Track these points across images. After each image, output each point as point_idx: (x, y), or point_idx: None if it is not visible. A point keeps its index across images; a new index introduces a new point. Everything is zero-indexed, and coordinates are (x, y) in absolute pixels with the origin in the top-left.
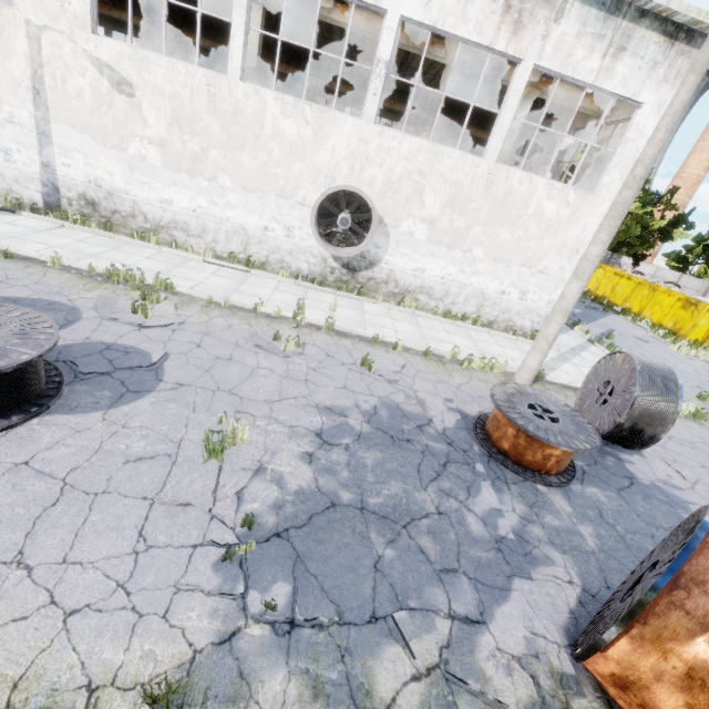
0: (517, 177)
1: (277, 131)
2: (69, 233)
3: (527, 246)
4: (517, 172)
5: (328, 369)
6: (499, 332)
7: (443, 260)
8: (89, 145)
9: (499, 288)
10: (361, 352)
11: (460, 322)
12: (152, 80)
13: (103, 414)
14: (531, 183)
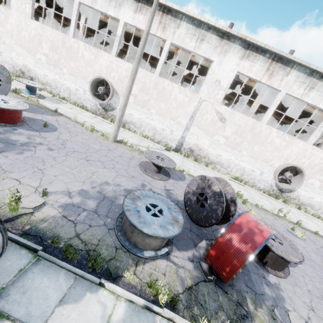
0: None
1: (272, 141)
2: (188, 162)
3: None
4: None
5: (320, 249)
6: None
7: (322, 196)
8: (201, 134)
9: None
10: (320, 240)
11: None
12: (233, 119)
13: (298, 268)
14: None
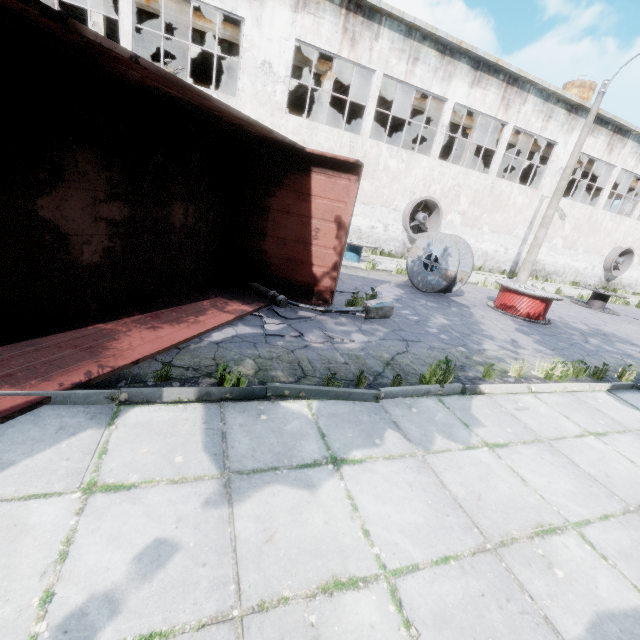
0: None
1: (605, 227)
2: (539, 284)
3: None
4: None
5: None
6: None
7: (639, 271)
8: None
9: None
10: None
11: None
12: (573, 213)
13: None
14: None
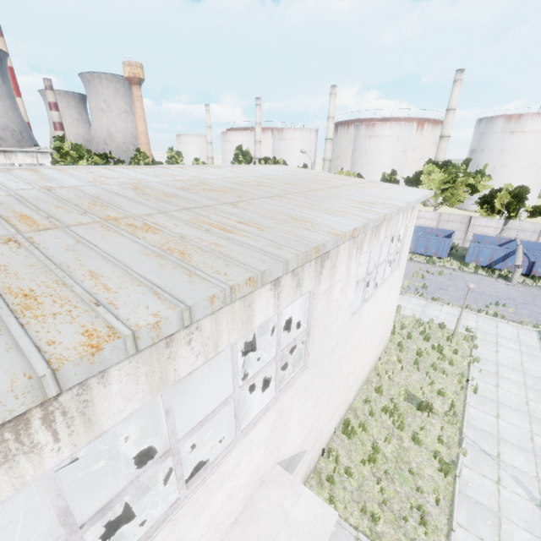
0: None
1: None
2: None
3: None
4: None
5: None
6: None
7: None
8: None
9: None
10: None
11: None
12: None
13: None
14: None
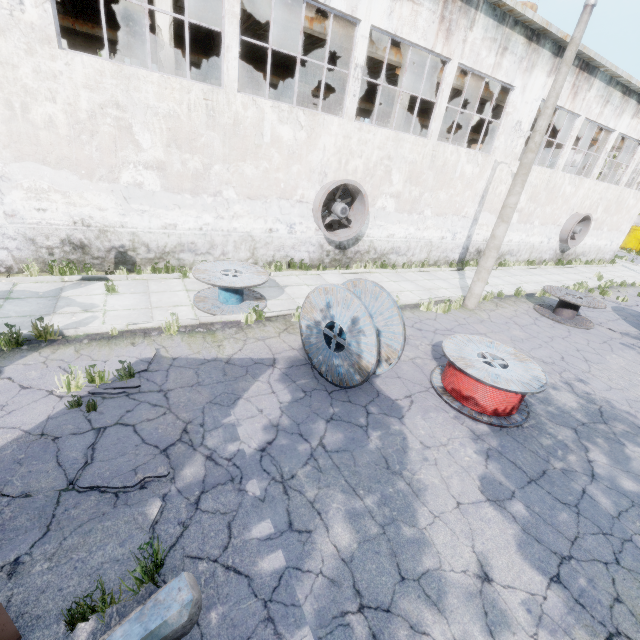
0: (627, 192)
1: (563, 192)
2: (493, 273)
3: (619, 221)
4: (627, 189)
5: None
6: (607, 265)
7: (593, 237)
8: (491, 220)
9: (605, 243)
10: None
11: (598, 265)
12: (530, 179)
13: None
14: (629, 193)
